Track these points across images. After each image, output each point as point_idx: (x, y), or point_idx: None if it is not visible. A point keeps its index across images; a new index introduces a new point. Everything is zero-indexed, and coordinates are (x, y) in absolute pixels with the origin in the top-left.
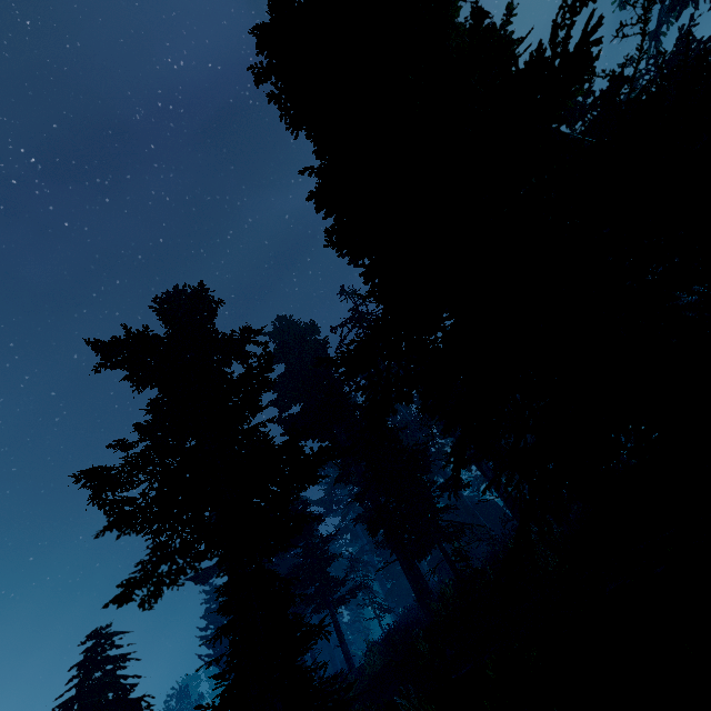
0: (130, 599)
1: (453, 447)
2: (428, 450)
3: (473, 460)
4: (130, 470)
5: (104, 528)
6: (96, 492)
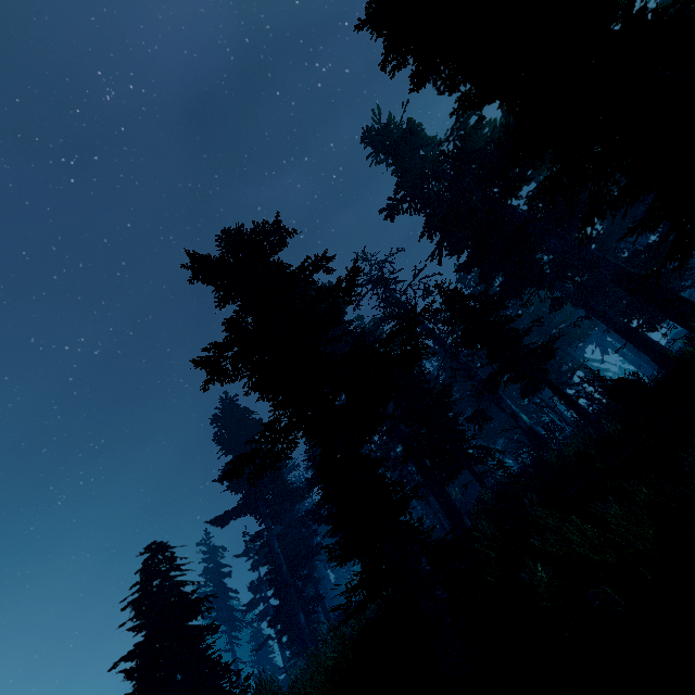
0: (240, 474)
1: (491, 373)
2: (450, 392)
3: (515, 379)
4: (237, 362)
5: (252, 387)
6: (210, 378)
